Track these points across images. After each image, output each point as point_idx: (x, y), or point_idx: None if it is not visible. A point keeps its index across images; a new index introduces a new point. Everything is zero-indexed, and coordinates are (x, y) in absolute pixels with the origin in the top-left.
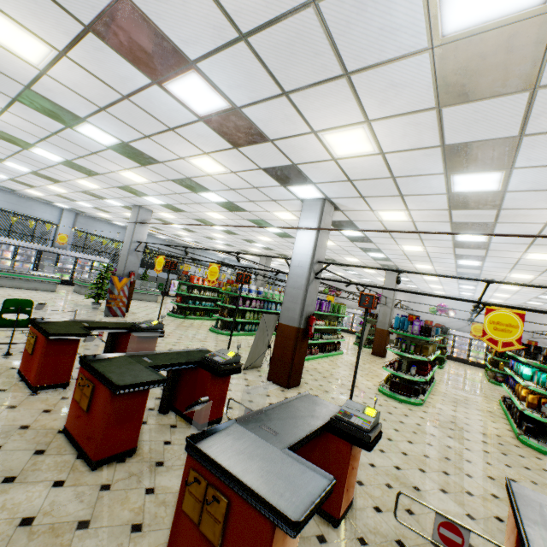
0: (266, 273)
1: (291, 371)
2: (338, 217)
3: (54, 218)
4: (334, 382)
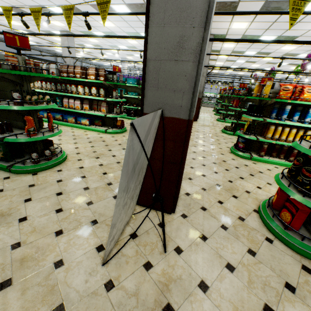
0: None
1: None
2: (78, 33)
3: None
4: None
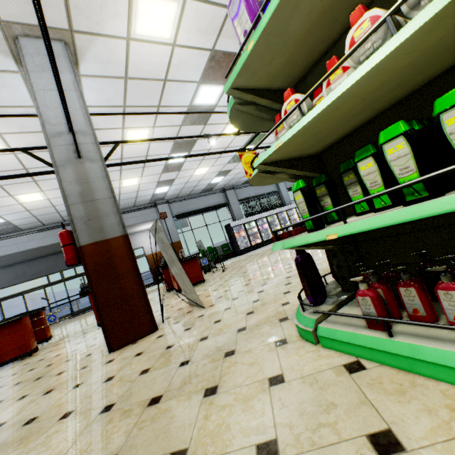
0: None
1: None
2: None
3: None
4: (48, 432)
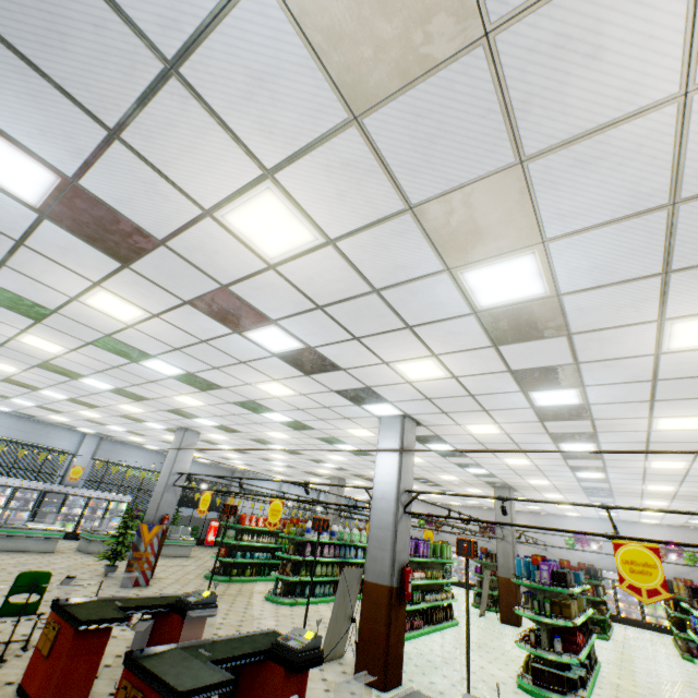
0: (339, 501)
1: (386, 659)
2: (421, 432)
3: (72, 446)
4: (451, 675)
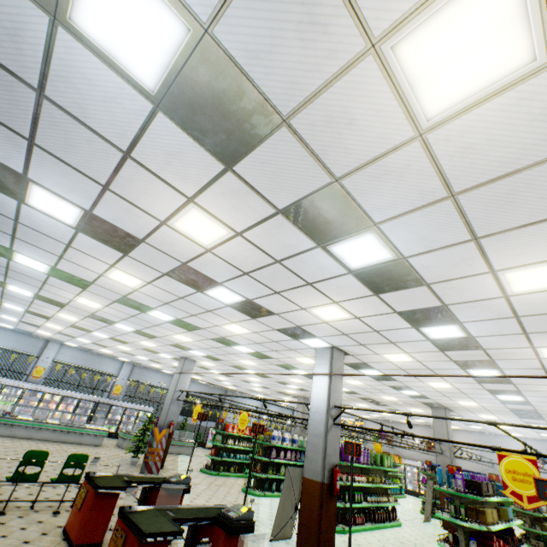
0: (304, 416)
1: (319, 541)
2: (351, 360)
3: (115, 370)
4: None
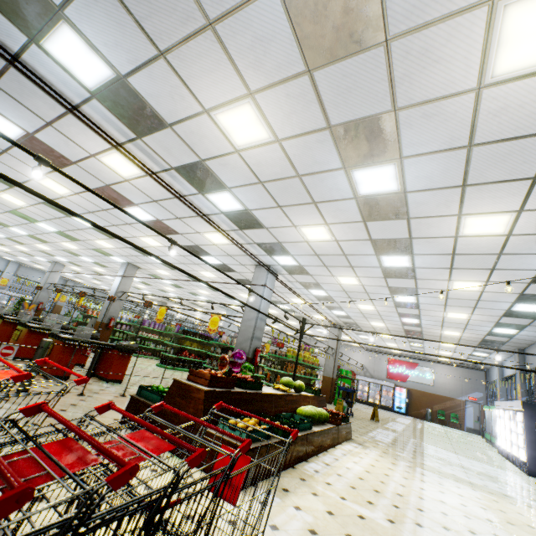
0: None
1: None
2: (148, 272)
3: (1, 267)
4: (132, 359)
